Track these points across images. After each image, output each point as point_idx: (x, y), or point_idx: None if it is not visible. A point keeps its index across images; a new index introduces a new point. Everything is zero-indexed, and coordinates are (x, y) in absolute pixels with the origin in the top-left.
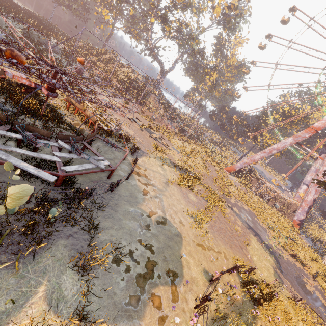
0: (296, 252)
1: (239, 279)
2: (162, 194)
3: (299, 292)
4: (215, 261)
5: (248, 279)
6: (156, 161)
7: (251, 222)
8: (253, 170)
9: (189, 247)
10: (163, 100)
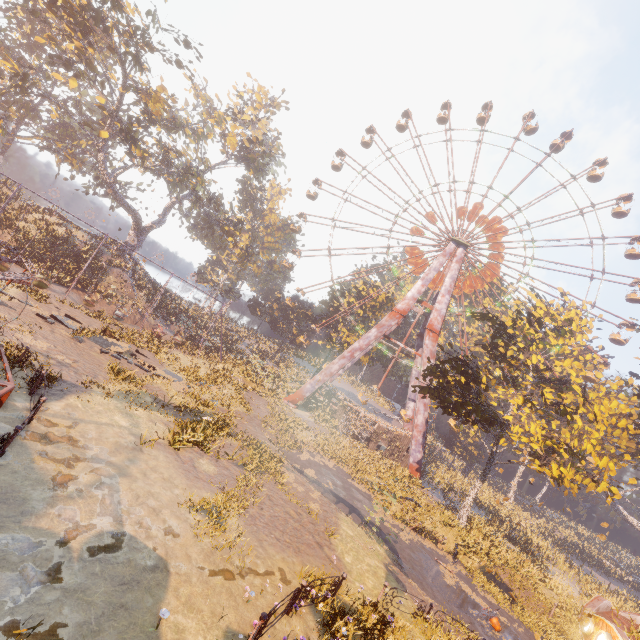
0: (421, 521)
1: (316, 618)
2: (120, 476)
3: (435, 596)
4: (257, 598)
5: (334, 609)
6: (110, 402)
7: (341, 489)
8: (335, 393)
9: (187, 589)
10: (145, 281)
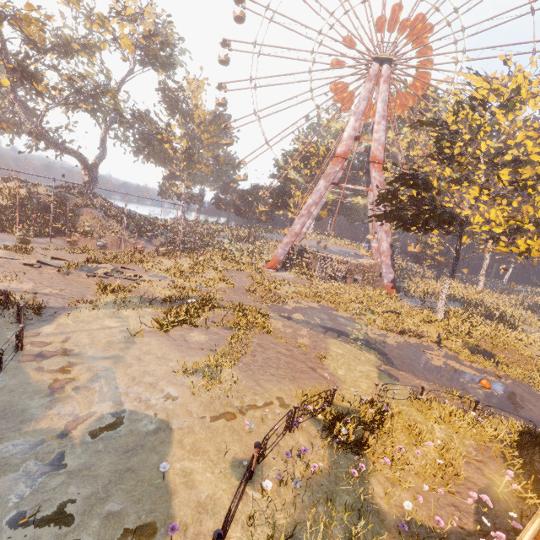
0: (404, 325)
1: (318, 427)
2: (115, 366)
3: (426, 378)
4: (259, 427)
5: (332, 416)
6: (98, 313)
7: (328, 321)
8: (305, 249)
9: (191, 438)
10: (115, 211)
